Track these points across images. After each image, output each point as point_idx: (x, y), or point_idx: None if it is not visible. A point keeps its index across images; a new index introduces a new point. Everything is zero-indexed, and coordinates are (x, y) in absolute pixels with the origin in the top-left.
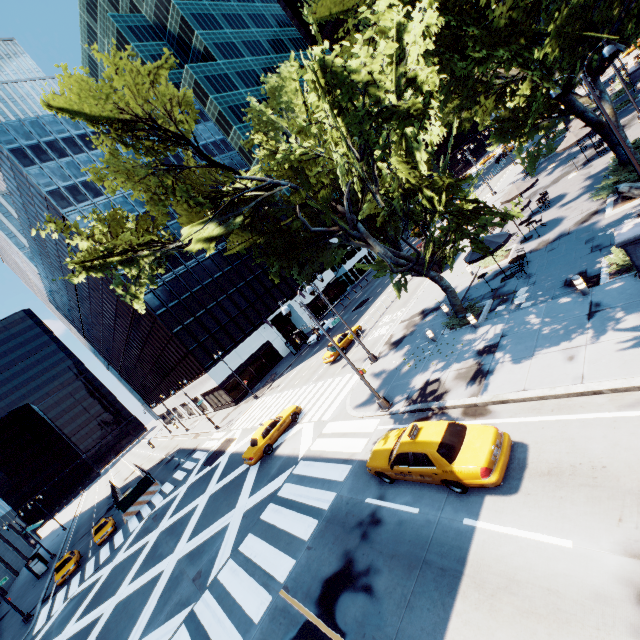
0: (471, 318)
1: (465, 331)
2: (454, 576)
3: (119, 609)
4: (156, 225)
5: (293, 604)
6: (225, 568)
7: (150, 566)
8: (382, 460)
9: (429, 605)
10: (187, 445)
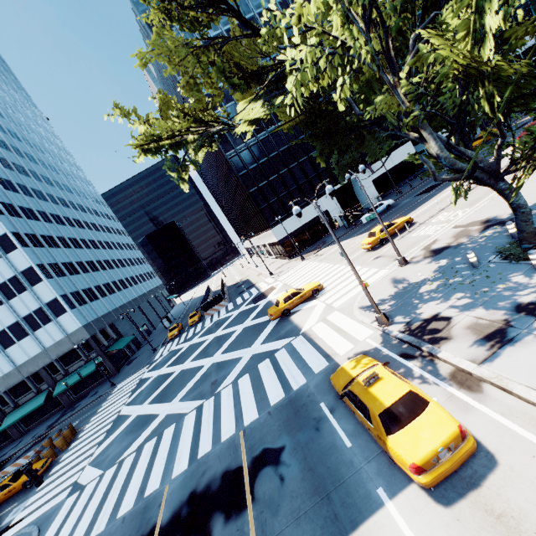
0: (534, 257)
1: (520, 269)
2: (340, 531)
3: (181, 374)
4: (215, 102)
5: (242, 447)
6: (226, 389)
7: (201, 357)
8: (340, 383)
9: (309, 535)
10: (252, 279)
